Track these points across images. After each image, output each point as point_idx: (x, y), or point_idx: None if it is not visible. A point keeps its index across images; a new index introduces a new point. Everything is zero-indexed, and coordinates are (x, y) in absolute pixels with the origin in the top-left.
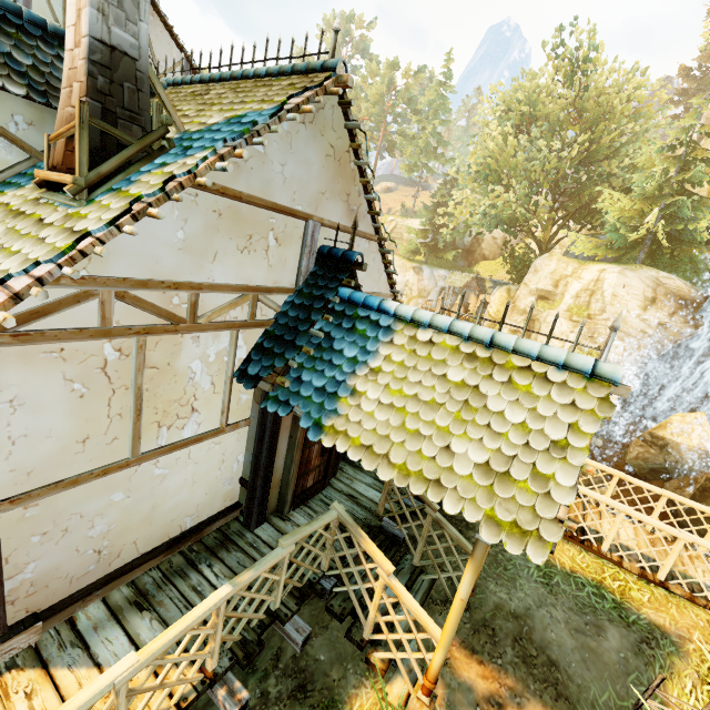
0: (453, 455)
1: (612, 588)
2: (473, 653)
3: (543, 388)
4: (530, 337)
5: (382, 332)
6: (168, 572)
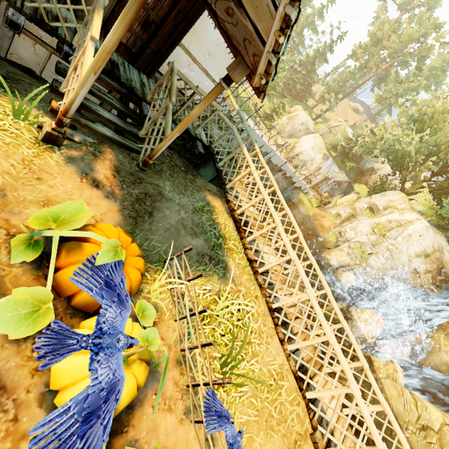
0: None
1: (228, 244)
2: (115, 171)
3: None
4: (343, 223)
5: None
6: None
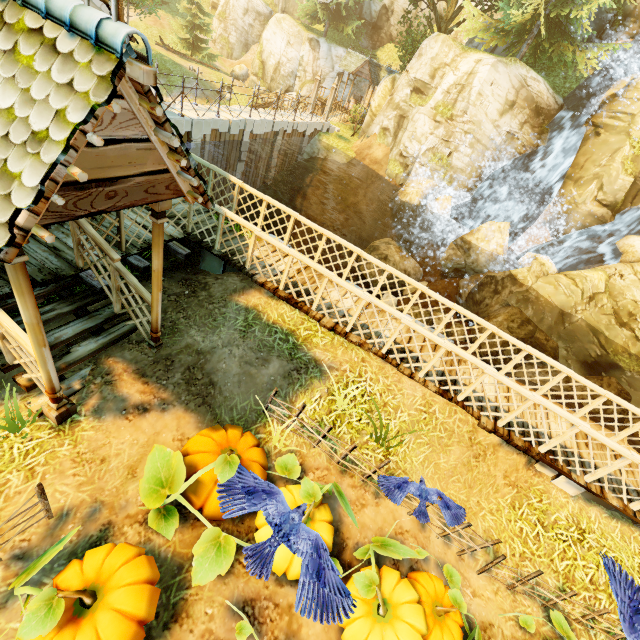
0: None
1: (300, 336)
2: (142, 377)
3: (45, 61)
4: (397, 138)
5: None
6: None
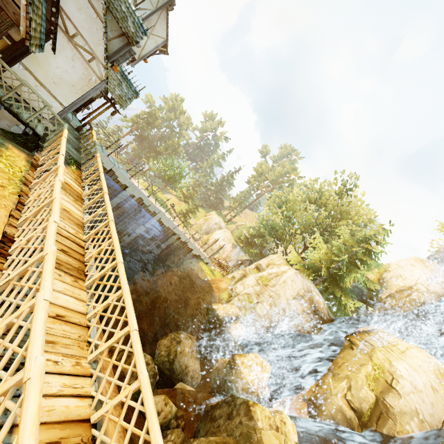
0: None
1: None
2: None
3: None
4: (236, 283)
5: None
6: None
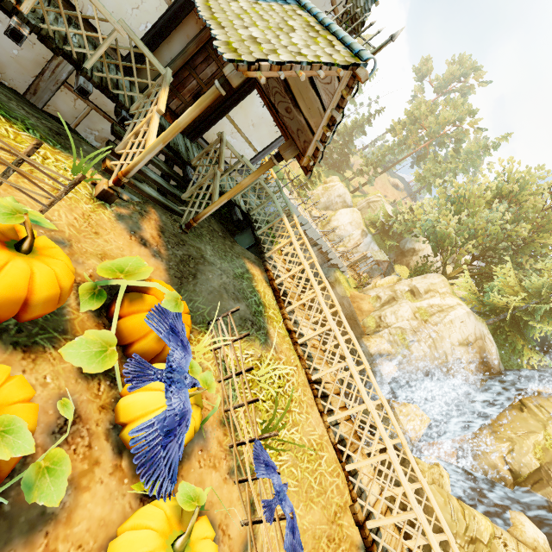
0: (246, 29)
1: (268, 312)
2: (161, 231)
3: (326, 46)
4: (383, 307)
5: (283, 2)
6: (53, 4)
